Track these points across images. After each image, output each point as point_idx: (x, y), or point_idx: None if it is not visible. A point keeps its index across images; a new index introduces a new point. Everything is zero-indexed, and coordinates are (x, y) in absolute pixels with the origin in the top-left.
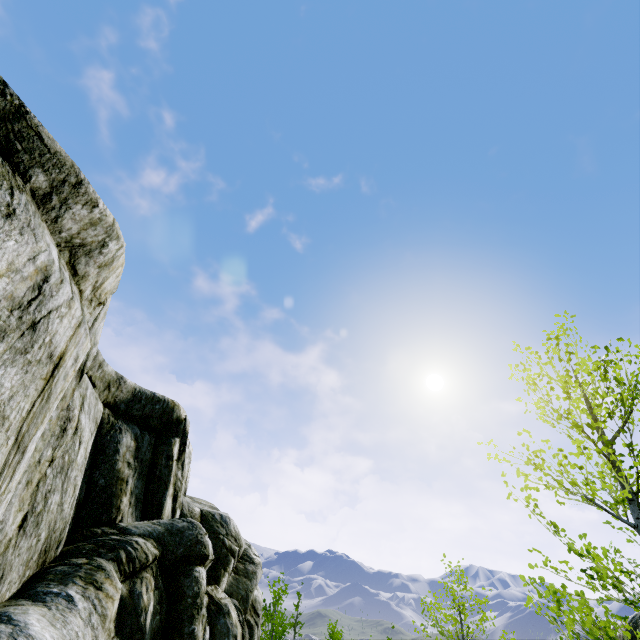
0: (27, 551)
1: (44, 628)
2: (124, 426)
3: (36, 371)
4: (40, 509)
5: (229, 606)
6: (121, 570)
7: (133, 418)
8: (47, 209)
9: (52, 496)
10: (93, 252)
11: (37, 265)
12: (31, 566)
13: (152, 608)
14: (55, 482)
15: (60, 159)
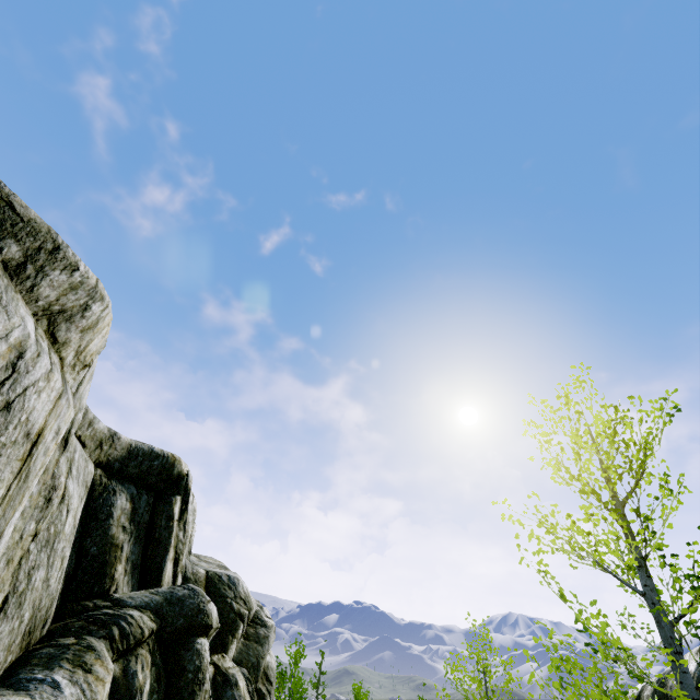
0: (9, 635)
1: None
2: (118, 487)
3: (11, 453)
4: (23, 588)
5: (237, 676)
6: (114, 648)
7: (129, 477)
8: (21, 279)
9: (36, 572)
10: (74, 317)
11: (10, 342)
12: (13, 650)
13: (149, 687)
14: (40, 557)
15: (35, 226)
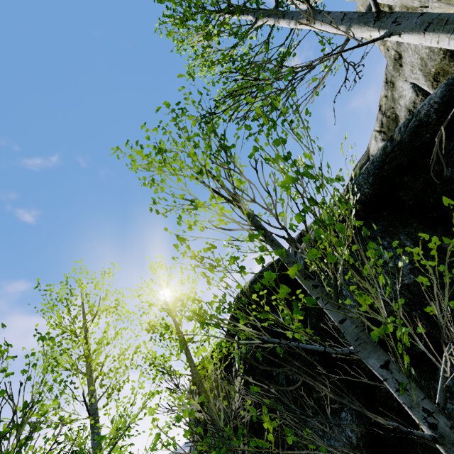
0: None
1: None
2: None
3: None
4: None
5: None
6: None
7: None
8: None
9: None
10: None
11: None
12: None
13: None
14: None
15: None
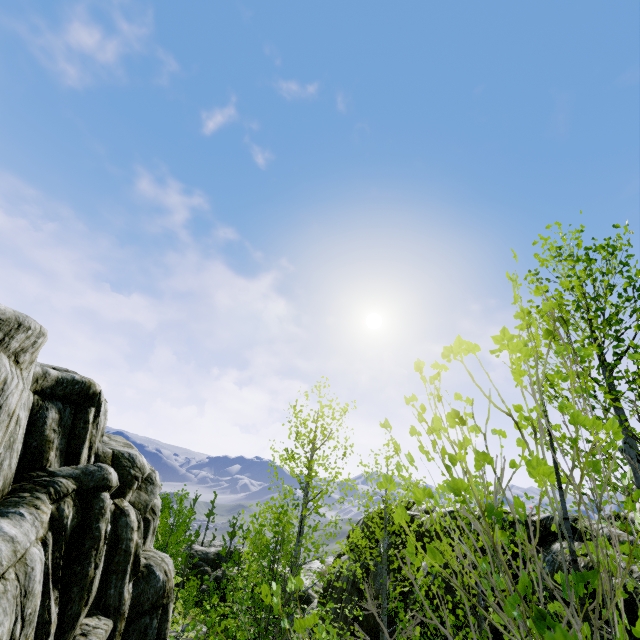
0: None
1: (11, 529)
2: (50, 405)
3: (3, 425)
4: None
5: (130, 511)
6: (51, 498)
7: (57, 397)
8: (2, 344)
9: (5, 462)
10: (28, 349)
11: (1, 380)
12: None
13: (72, 516)
14: (6, 454)
15: (9, 321)
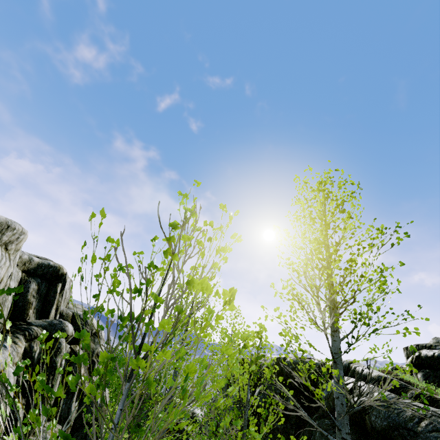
0: None
1: None
2: (32, 280)
3: None
4: None
5: (80, 353)
6: (26, 338)
7: (37, 275)
8: None
9: None
10: (14, 242)
11: None
12: None
13: (38, 351)
14: None
15: (2, 224)
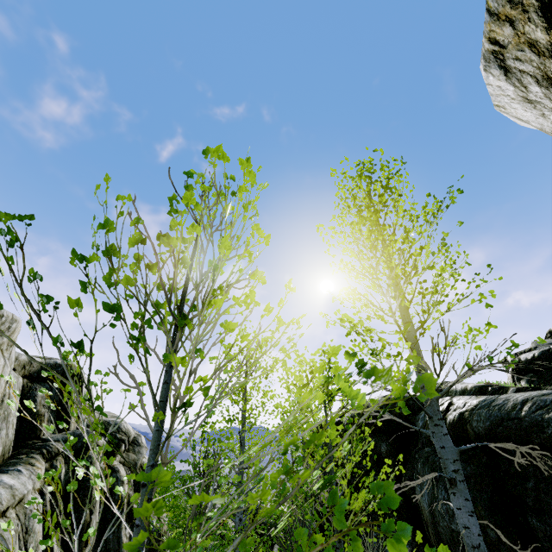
0: None
1: (10, 480)
2: (38, 386)
3: None
4: None
5: (119, 468)
6: (44, 457)
7: (44, 379)
8: None
9: (2, 431)
10: (5, 333)
11: None
12: None
13: (64, 471)
14: (2, 425)
15: None
